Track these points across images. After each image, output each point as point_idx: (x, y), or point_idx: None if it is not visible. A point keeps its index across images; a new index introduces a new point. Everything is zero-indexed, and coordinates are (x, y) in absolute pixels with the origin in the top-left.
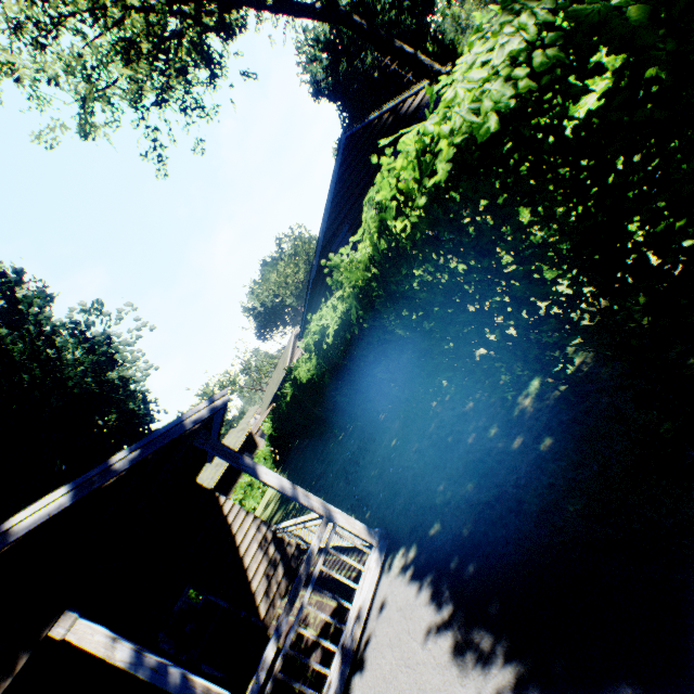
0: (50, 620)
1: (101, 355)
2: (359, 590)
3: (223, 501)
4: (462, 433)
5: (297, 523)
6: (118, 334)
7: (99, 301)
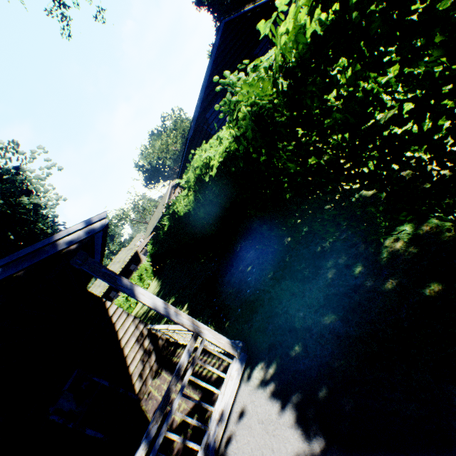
0: None
1: (9, 182)
2: (221, 395)
3: (109, 305)
4: (320, 267)
5: (169, 329)
6: (31, 170)
7: (14, 142)
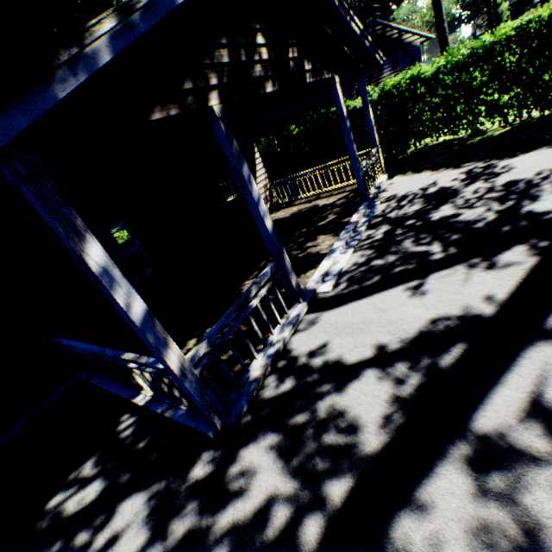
0: (334, 73)
1: None
2: (379, 180)
3: (256, 151)
4: (432, 154)
5: (325, 166)
6: None
7: None
